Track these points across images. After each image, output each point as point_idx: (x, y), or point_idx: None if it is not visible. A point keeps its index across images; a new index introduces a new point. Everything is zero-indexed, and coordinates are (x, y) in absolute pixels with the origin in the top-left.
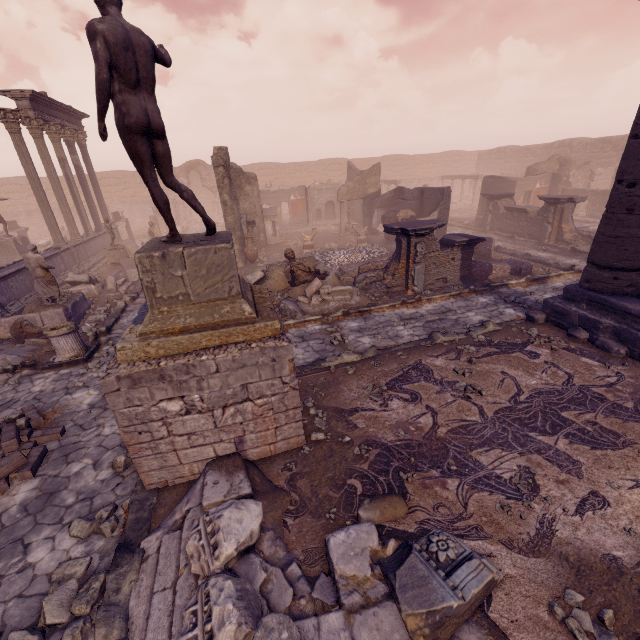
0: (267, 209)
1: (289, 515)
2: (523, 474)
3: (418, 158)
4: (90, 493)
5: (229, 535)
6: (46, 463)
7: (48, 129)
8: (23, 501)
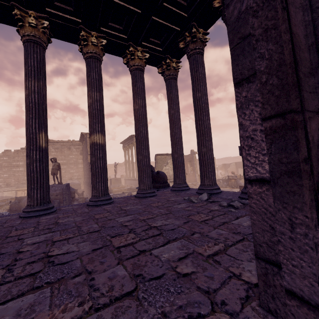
0: None
1: None
2: None
3: None
4: None
5: None
6: None
7: (132, 145)
8: None
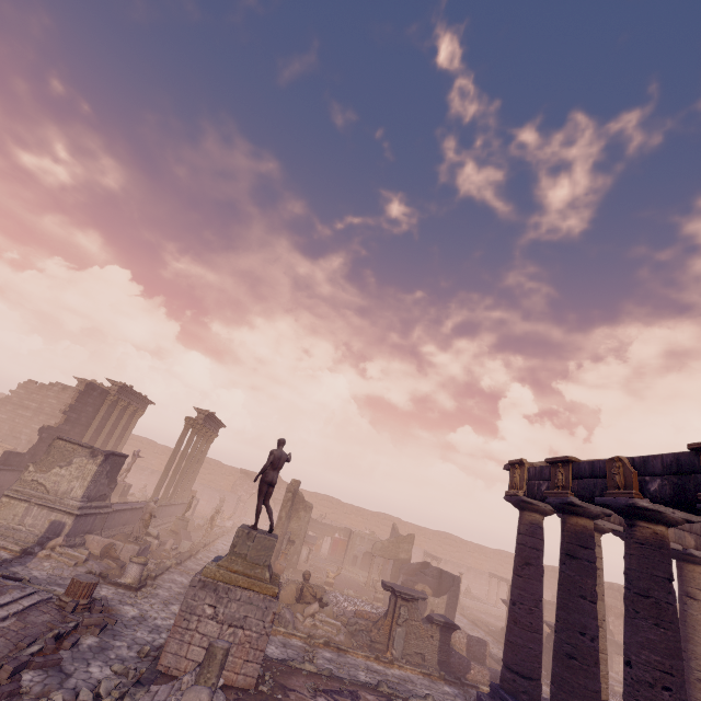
0: (310, 535)
1: None
2: None
3: (470, 545)
4: (123, 658)
5: None
6: (104, 633)
7: (201, 429)
8: (90, 644)
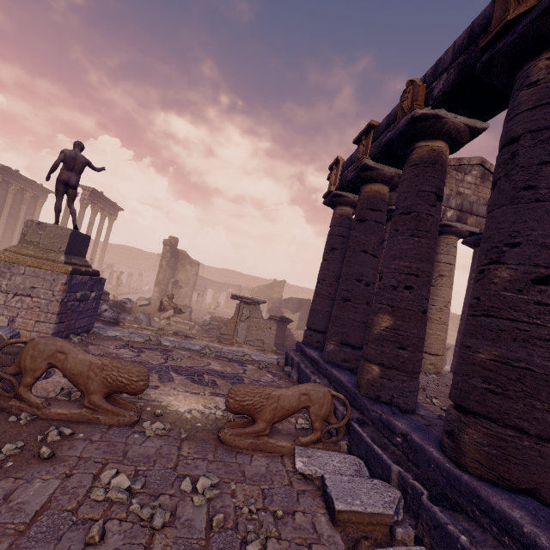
0: (199, 285)
1: None
2: None
3: None
4: None
5: None
6: None
7: (93, 207)
8: None
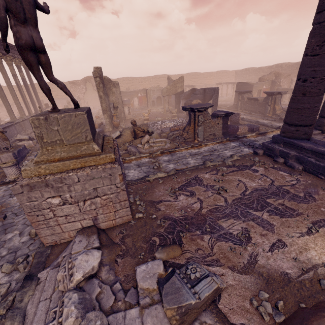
0: (125, 100)
1: (119, 257)
2: (244, 231)
3: (205, 74)
4: (15, 249)
5: (79, 269)
6: None
7: (5, 58)
8: None
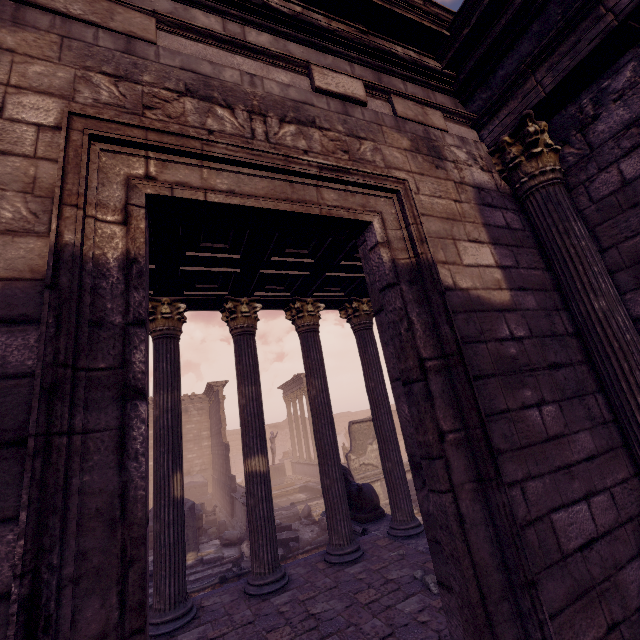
0: None
1: None
2: None
3: None
4: None
5: None
6: None
7: (300, 392)
8: None
